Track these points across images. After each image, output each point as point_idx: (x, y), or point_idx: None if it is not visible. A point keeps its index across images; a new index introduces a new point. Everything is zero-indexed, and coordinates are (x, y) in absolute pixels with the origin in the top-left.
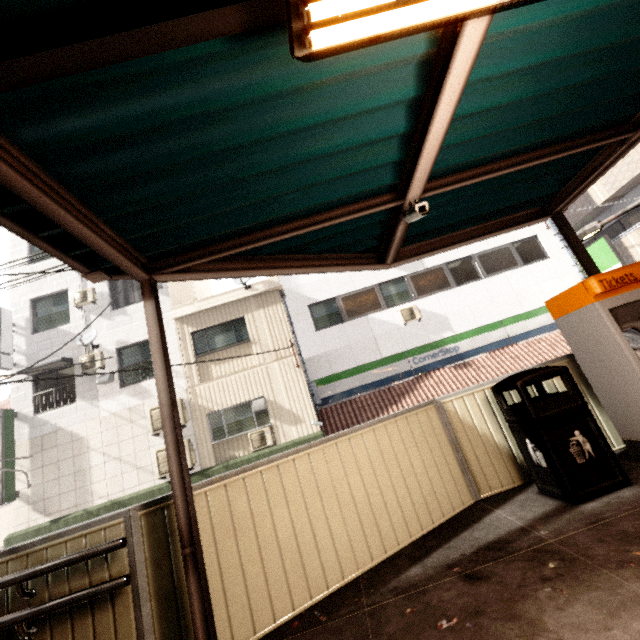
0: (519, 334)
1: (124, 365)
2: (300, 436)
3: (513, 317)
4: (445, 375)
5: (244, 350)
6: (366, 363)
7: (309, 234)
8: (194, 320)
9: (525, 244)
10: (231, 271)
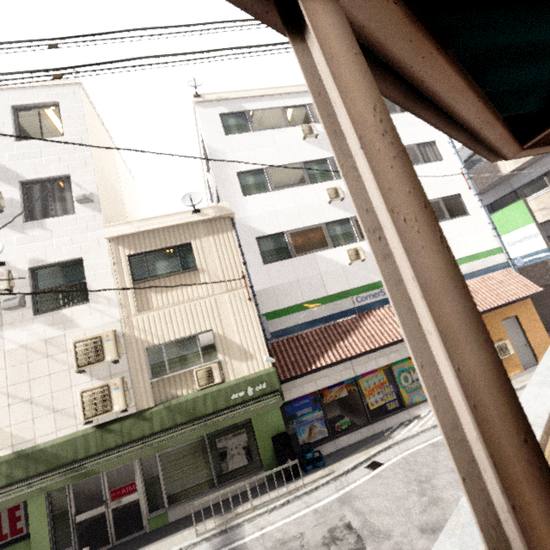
0: None
1: (39, 288)
2: (251, 373)
3: None
4: (385, 314)
5: (190, 279)
6: (313, 299)
7: (543, 21)
8: (132, 242)
9: (451, 200)
10: (435, 43)
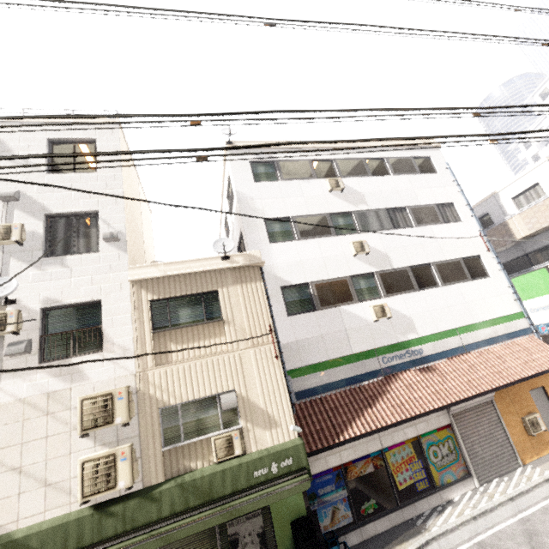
0: (471, 343)
1: (49, 331)
2: (275, 443)
3: (466, 326)
4: (413, 378)
5: (214, 330)
6: (337, 357)
7: None
8: (156, 286)
9: (471, 261)
10: None
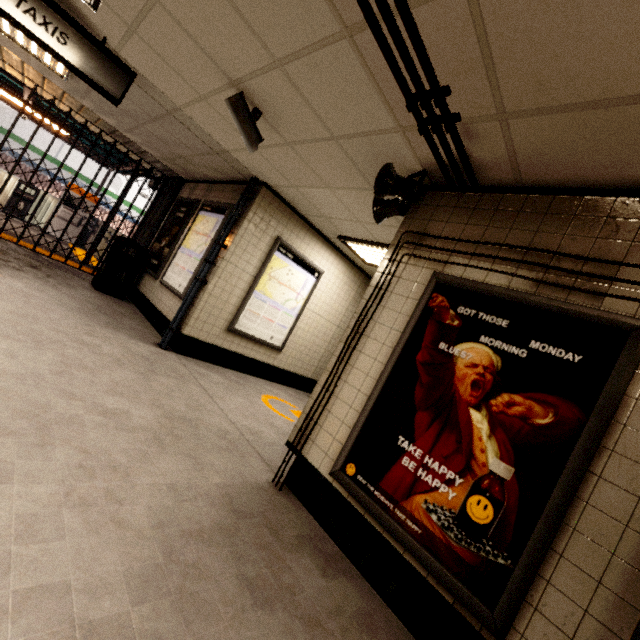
0: None
1: None
2: None
3: None
4: None
5: None
6: (41, 150)
7: None
8: None
9: None
10: None
